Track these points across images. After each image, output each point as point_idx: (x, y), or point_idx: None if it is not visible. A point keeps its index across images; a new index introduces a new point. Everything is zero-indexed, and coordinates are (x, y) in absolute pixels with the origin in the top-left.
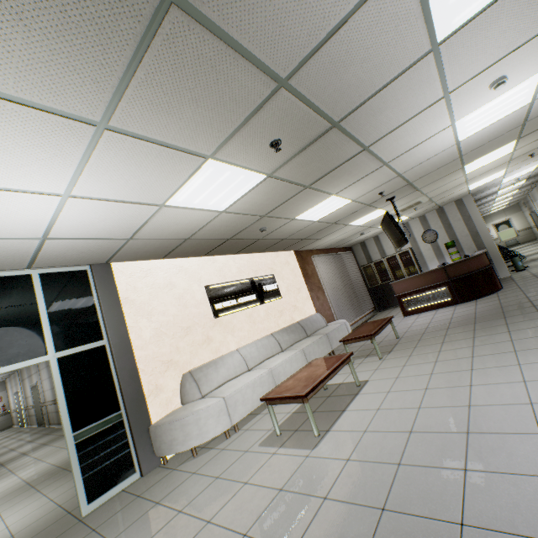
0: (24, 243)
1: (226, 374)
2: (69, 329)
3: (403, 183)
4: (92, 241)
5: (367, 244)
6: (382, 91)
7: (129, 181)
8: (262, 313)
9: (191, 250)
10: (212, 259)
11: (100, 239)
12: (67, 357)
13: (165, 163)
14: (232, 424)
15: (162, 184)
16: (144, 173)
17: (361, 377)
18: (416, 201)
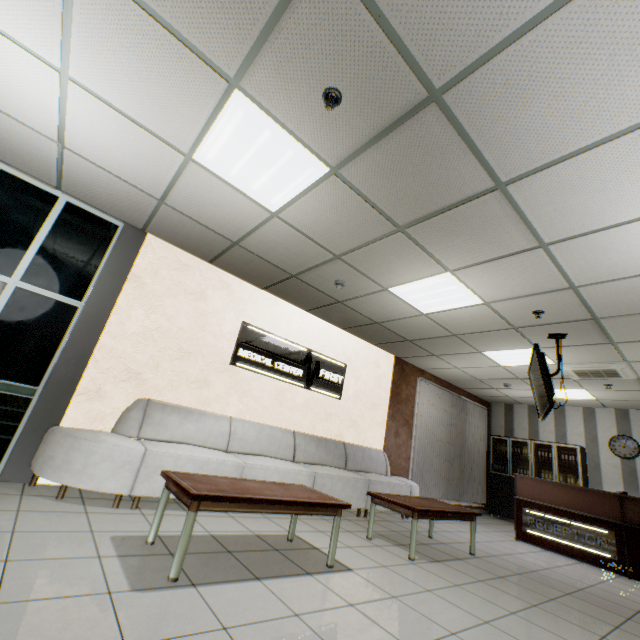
0: (43, 141)
1: (191, 434)
2: (53, 269)
3: (581, 311)
4: (117, 180)
5: (516, 410)
6: (524, 37)
7: (133, 82)
8: (300, 400)
9: (244, 267)
10: (273, 299)
11: (126, 182)
12: (29, 293)
13: (173, 67)
14: (132, 493)
15: (179, 111)
16: (149, 75)
17: (349, 559)
18: (609, 367)
